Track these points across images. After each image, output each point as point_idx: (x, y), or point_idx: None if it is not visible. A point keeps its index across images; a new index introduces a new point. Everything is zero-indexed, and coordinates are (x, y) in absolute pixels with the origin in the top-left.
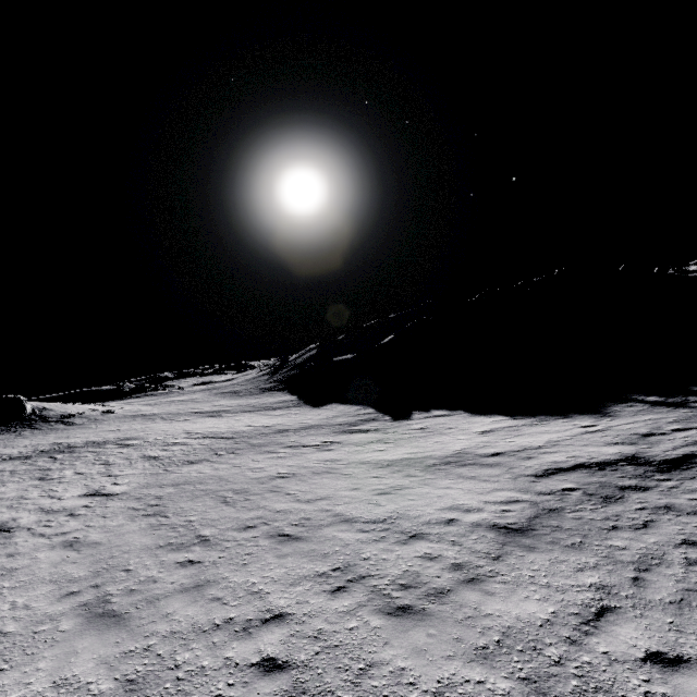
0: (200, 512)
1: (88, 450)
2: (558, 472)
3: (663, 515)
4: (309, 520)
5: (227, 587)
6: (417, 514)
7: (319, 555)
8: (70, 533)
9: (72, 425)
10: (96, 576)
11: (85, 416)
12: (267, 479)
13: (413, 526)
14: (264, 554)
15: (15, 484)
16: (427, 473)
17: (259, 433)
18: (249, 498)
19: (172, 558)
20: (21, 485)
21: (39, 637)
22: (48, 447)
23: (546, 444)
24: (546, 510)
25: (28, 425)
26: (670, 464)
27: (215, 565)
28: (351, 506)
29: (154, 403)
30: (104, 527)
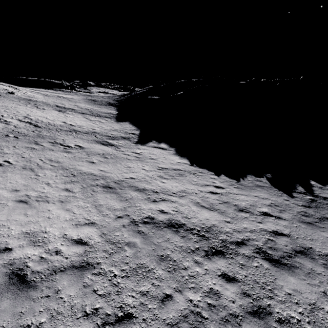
0: None
1: None
2: (149, 222)
3: (147, 312)
4: None
5: None
6: None
7: None
8: None
9: None
10: None
11: None
12: None
13: None
14: None
15: None
16: (82, 191)
17: (58, 129)
18: None
19: None
20: None
21: None
22: None
23: (178, 193)
24: (83, 263)
25: None
26: (222, 247)
27: None
28: None
29: (49, 95)
30: None
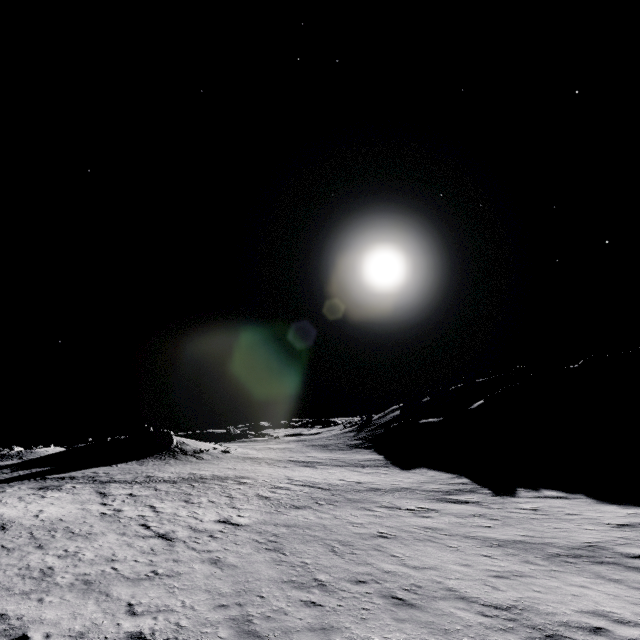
0: (313, 556)
1: (215, 482)
2: None
3: None
4: (420, 587)
5: (350, 637)
6: (549, 610)
7: (439, 630)
8: (213, 551)
9: (201, 459)
10: (238, 595)
11: (210, 453)
12: (368, 536)
13: (546, 623)
14: (380, 613)
15: (170, 502)
16: (551, 563)
17: (353, 489)
18: (355, 551)
19: (296, 594)
20: (173, 503)
21: (205, 637)
22: (187, 475)
23: None
24: None
25: (173, 455)
26: None
27: (335, 612)
28: (464, 583)
29: (258, 448)
30: (237, 552)
